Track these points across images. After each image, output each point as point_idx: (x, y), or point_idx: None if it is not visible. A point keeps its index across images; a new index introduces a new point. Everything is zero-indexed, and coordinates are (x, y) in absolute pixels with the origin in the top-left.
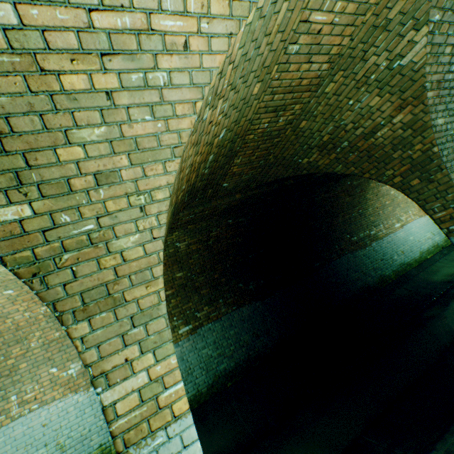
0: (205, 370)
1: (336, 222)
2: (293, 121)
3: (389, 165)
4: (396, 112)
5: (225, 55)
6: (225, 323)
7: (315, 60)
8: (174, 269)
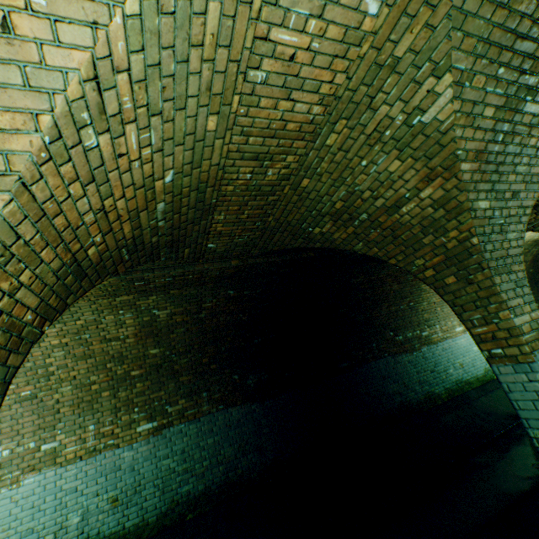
0: (160, 490)
1: (378, 313)
2: (290, 177)
3: (419, 252)
4: (424, 184)
5: (89, 53)
6: (204, 426)
7: (299, 98)
8: (148, 342)
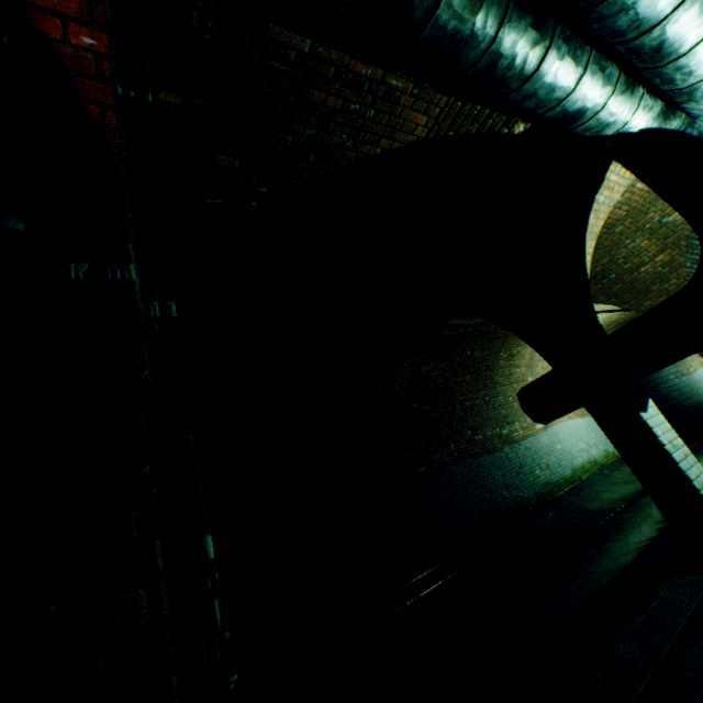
0: None
1: None
2: None
3: None
4: None
5: None
6: None
7: None
8: None
